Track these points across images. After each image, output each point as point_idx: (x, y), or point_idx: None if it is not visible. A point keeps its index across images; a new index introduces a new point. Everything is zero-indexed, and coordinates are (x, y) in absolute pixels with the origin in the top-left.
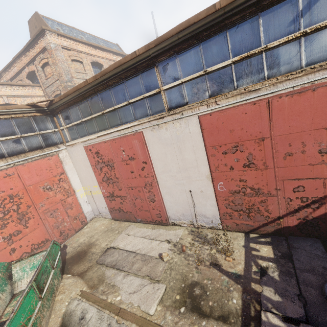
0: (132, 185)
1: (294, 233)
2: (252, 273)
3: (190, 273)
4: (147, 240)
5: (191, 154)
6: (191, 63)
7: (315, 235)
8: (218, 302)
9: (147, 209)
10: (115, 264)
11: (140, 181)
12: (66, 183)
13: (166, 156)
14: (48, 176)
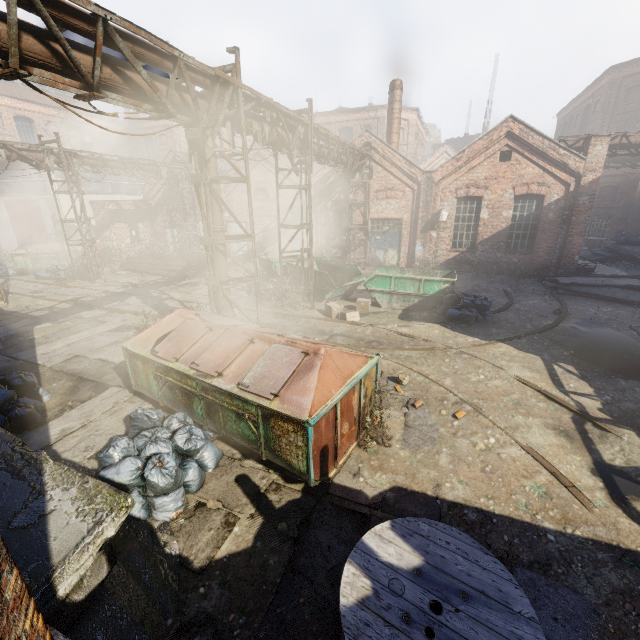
0: None
1: None
2: None
3: None
4: None
5: (6, 219)
6: None
7: None
8: None
9: None
10: None
11: None
12: None
13: None
14: None
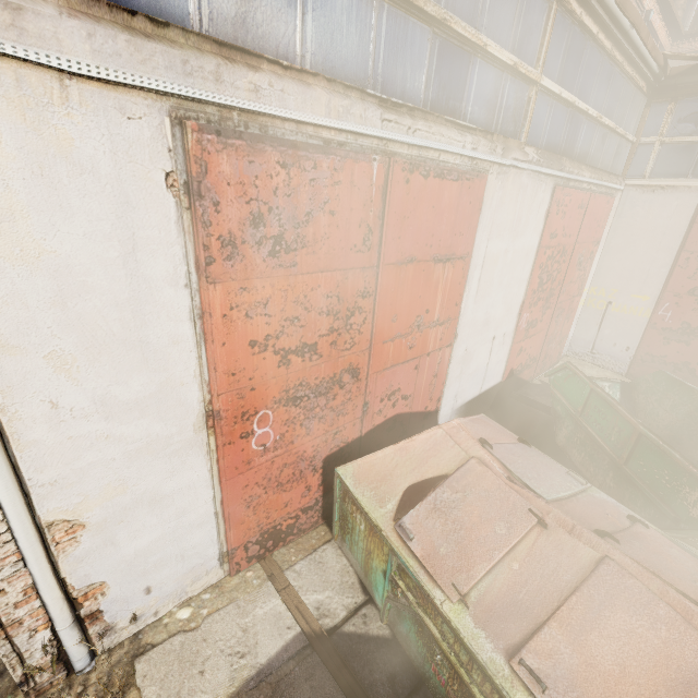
0: None
1: None
2: None
3: None
4: None
5: None
6: None
7: None
8: None
9: None
10: None
11: None
12: (589, 266)
13: None
14: (591, 236)
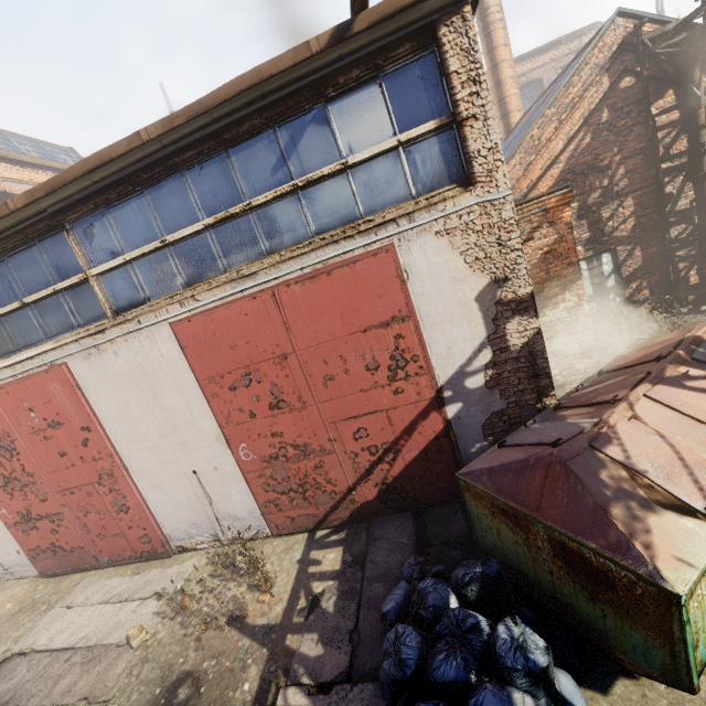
0: (69, 483)
1: (378, 512)
2: (295, 613)
3: (182, 656)
4: (112, 607)
5: (176, 398)
6: (135, 226)
7: (406, 506)
8: (217, 702)
9: (118, 530)
10: (11, 697)
11: (85, 471)
12: None
13: (130, 407)
14: None
